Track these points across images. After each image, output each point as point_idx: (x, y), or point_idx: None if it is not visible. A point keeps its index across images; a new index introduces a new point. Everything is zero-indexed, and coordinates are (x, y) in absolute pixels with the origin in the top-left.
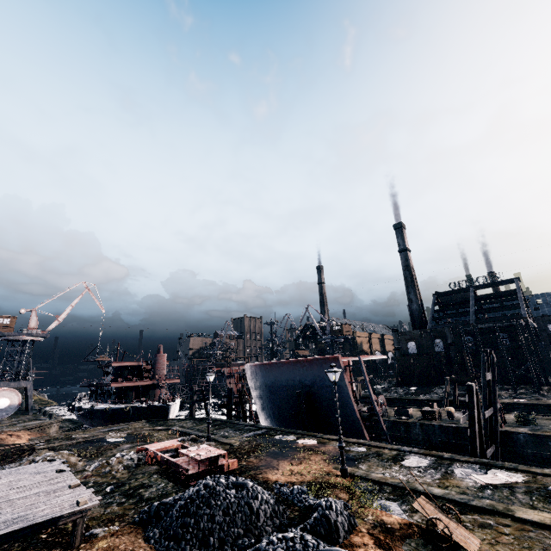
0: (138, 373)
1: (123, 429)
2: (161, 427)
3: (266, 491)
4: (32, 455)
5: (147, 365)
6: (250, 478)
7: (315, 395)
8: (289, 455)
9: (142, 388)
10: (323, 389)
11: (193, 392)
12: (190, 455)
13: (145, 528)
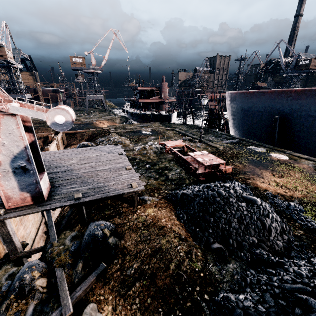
0: (152, 94)
1: (149, 126)
2: (169, 128)
3: (267, 204)
4: (109, 135)
5: (156, 90)
6: (241, 181)
7: (290, 121)
8: (270, 167)
9: (155, 103)
10: (303, 118)
11: (185, 108)
12: (197, 160)
13: (174, 206)
